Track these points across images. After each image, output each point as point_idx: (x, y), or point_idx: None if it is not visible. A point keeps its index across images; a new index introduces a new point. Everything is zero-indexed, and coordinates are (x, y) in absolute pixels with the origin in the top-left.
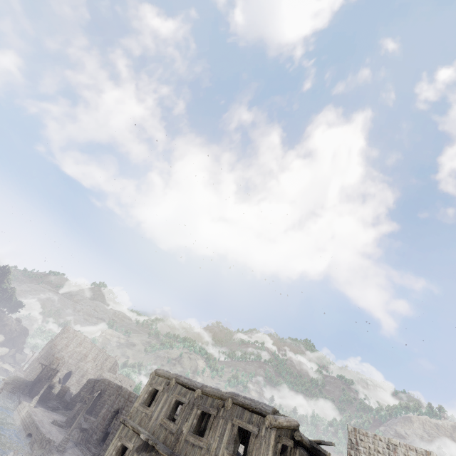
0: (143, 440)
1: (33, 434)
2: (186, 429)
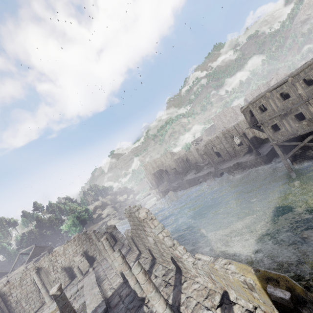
0: (280, 115)
1: (200, 178)
2: (301, 91)
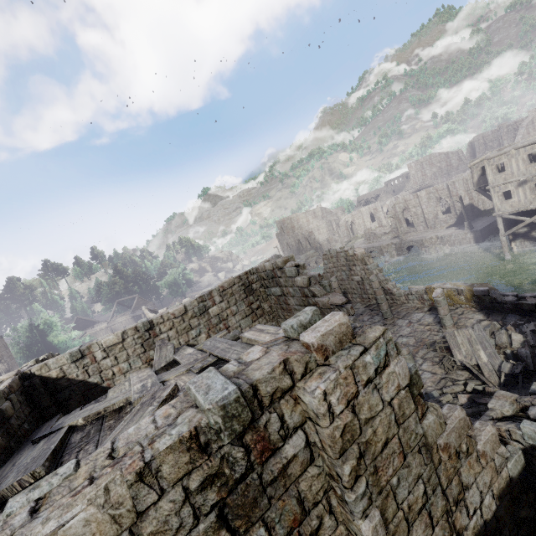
0: (518, 181)
1: (375, 250)
2: None
